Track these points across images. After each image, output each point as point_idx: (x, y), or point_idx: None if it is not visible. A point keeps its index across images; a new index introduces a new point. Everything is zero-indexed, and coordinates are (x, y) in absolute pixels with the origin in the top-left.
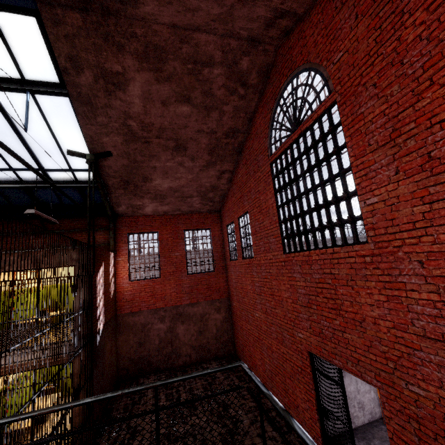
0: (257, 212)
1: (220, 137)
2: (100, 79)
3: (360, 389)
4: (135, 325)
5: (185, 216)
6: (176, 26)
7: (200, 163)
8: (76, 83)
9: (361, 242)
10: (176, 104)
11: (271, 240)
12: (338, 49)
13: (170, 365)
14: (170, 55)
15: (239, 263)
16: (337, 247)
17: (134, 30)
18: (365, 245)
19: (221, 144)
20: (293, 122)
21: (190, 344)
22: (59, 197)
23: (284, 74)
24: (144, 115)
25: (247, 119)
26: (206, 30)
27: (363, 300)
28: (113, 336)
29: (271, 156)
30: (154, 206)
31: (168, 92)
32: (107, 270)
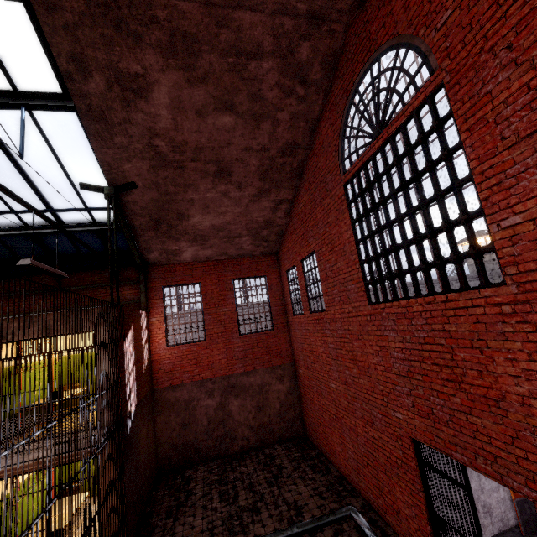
0: (328, 251)
1: (274, 155)
2: (114, 85)
3: (484, 486)
4: (177, 402)
5: (234, 261)
6: (211, 3)
7: (250, 191)
8: (84, 92)
9: (493, 284)
10: (216, 114)
11: (349, 287)
12: (443, 6)
13: (222, 451)
14: (204, 46)
15: (305, 319)
16: (453, 293)
17: (154, 12)
18: (501, 288)
19: (276, 165)
20: (376, 124)
21: (247, 424)
22: (75, 244)
23: (359, 60)
24: (174, 131)
25: (309, 129)
26: (251, 7)
27: (500, 369)
28: (150, 418)
29: (344, 174)
30: (193, 251)
31: (204, 98)
32: (138, 335)
